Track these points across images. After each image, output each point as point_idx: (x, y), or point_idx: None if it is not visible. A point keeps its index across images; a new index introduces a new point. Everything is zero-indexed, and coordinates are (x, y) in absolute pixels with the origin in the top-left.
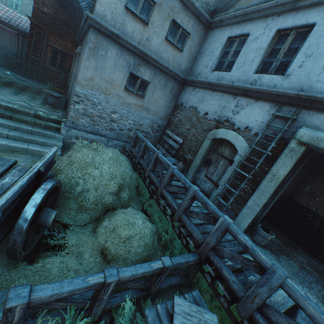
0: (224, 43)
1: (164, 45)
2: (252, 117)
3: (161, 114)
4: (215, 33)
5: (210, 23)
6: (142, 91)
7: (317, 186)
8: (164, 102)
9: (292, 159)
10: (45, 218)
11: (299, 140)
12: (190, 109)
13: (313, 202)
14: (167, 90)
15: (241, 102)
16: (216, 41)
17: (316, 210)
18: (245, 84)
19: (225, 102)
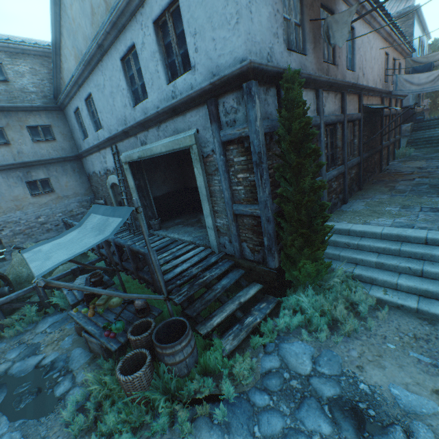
0: (75, 118)
1: (37, 146)
2: (111, 160)
3: (82, 192)
4: (68, 112)
5: (60, 107)
6: (49, 188)
7: (188, 170)
8: (76, 182)
9: (130, 174)
10: (3, 291)
11: (124, 163)
12: (94, 175)
13: (193, 182)
14: (70, 172)
15: (103, 154)
16: (71, 118)
17: (196, 185)
18: (97, 141)
19: (99, 158)
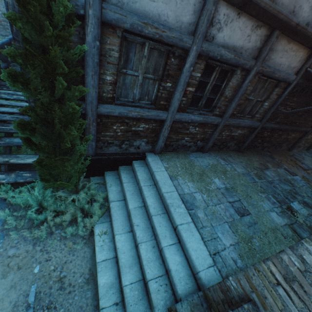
0: None
1: None
2: None
3: None
4: None
5: None
6: None
7: None
8: None
9: None
10: None
11: None
12: None
13: None
14: None
15: None
16: None
17: None
18: None
19: None
